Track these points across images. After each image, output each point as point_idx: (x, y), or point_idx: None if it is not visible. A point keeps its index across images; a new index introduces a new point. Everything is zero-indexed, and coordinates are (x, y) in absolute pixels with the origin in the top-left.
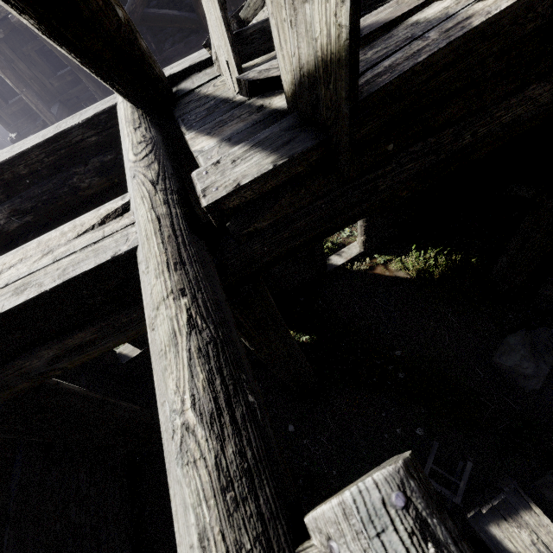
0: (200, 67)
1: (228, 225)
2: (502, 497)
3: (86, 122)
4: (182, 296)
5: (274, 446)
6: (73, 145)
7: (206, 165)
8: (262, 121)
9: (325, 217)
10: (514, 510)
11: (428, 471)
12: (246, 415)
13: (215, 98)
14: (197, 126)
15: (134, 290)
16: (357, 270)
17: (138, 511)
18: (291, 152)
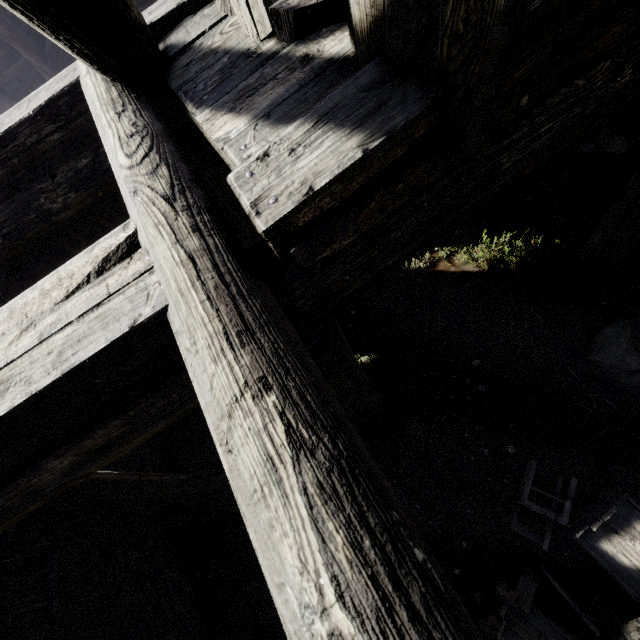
0: (192, 7)
1: (293, 252)
2: (614, 511)
3: (40, 112)
4: (267, 392)
5: (477, 635)
6: (29, 150)
7: (247, 161)
8: (313, 80)
9: (428, 220)
10: (626, 522)
11: (527, 494)
12: (429, 597)
13: (228, 52)
14: (211, 100)
15: (168, 364)
16: (415, 269)
17: (201, 575)
18: (388, 125)
